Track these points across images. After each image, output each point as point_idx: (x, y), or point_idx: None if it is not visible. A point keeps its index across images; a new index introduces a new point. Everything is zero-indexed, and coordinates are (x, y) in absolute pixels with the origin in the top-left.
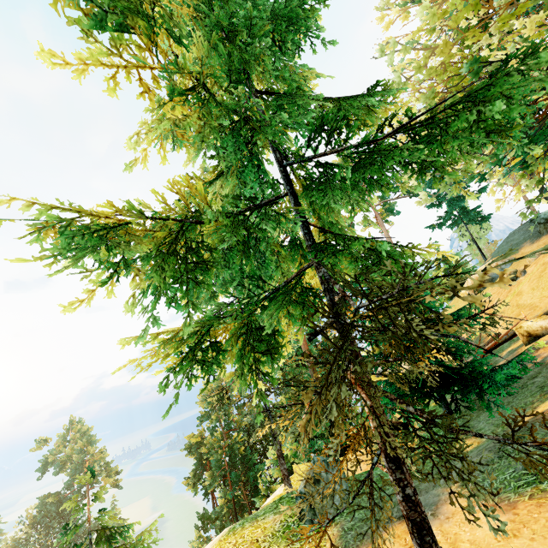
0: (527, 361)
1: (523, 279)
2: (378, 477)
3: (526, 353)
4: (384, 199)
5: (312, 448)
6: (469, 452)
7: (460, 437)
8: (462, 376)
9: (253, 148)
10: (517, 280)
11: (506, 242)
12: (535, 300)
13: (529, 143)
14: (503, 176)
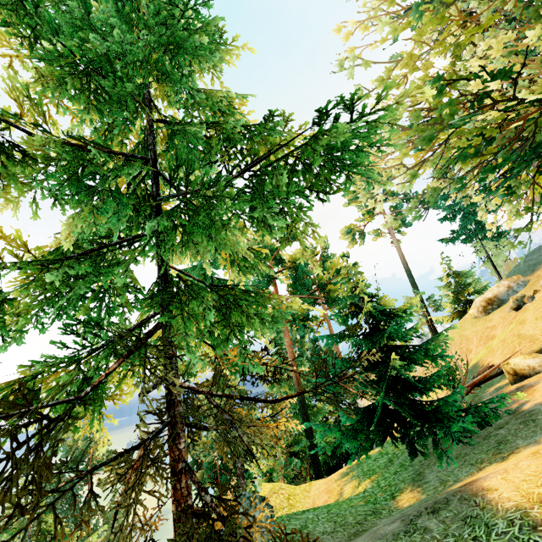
0: (499, 407)
1: (530, 306)
2: (305, 522)
3: (499, 397)
4: (397, 209)
5: (289, 465)
6: (399, 511)
7: (407, 486)
8: (426, 415)
9: (116, 184)
10: (524, 306)
11: (524, 261)
12: (537, 331)
13: (493, 170)
14: (485, 200)
